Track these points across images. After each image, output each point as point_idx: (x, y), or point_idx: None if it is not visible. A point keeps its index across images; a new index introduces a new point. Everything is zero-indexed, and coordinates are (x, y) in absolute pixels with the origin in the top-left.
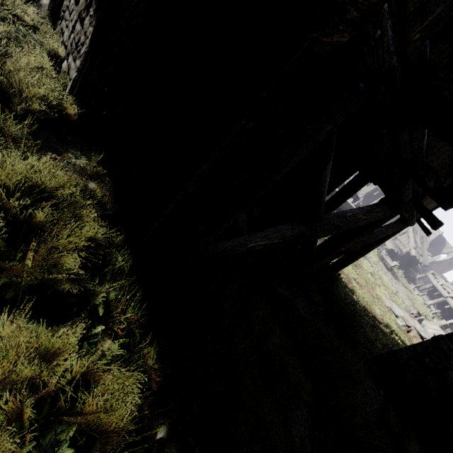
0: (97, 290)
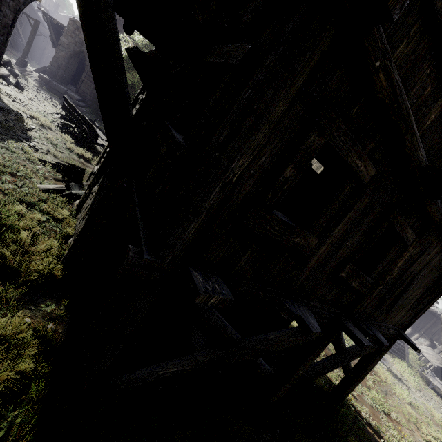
0: (8, 415)
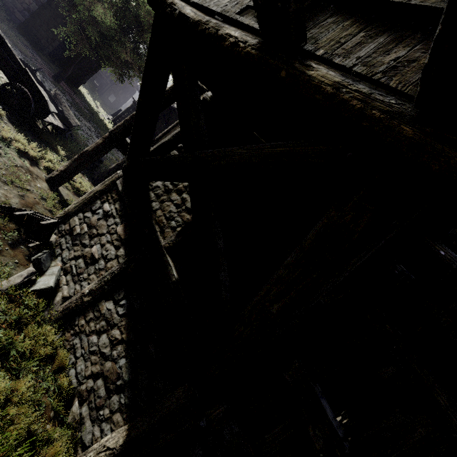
0: None
